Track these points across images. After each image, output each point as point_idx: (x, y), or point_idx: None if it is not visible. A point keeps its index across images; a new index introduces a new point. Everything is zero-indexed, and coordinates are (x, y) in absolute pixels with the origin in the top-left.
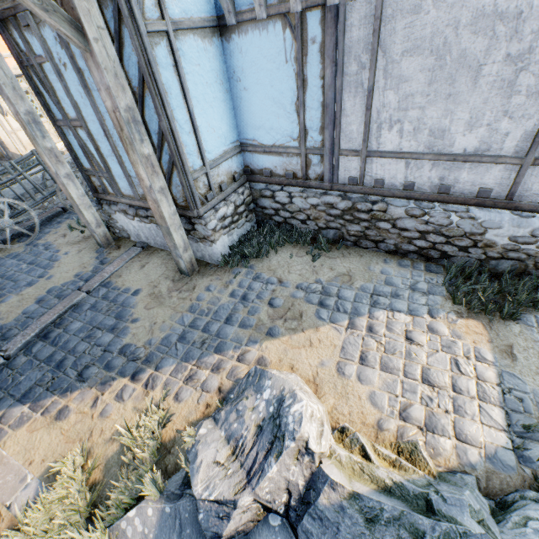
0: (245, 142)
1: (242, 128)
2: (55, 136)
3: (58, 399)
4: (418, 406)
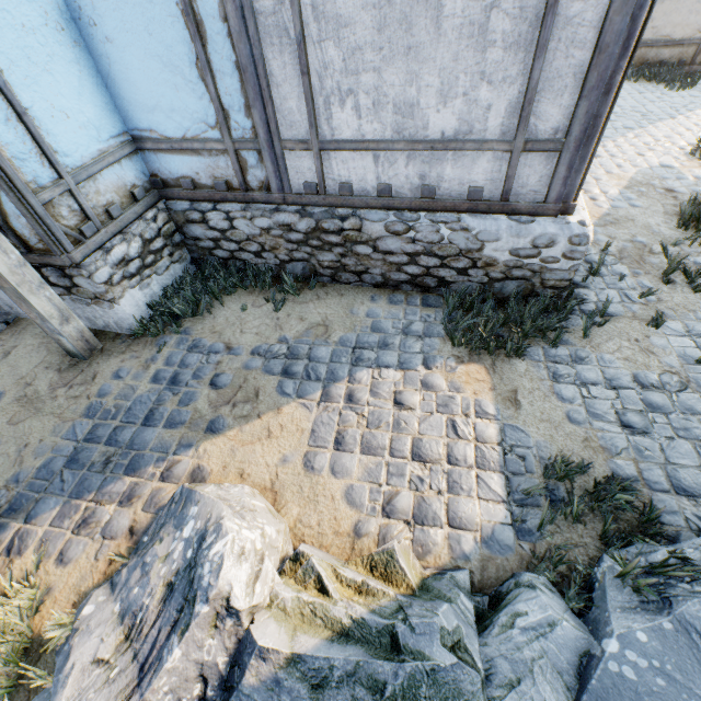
0: (139, 135)
1: (127, 110)
2: None
3: None
4: (407, 493)
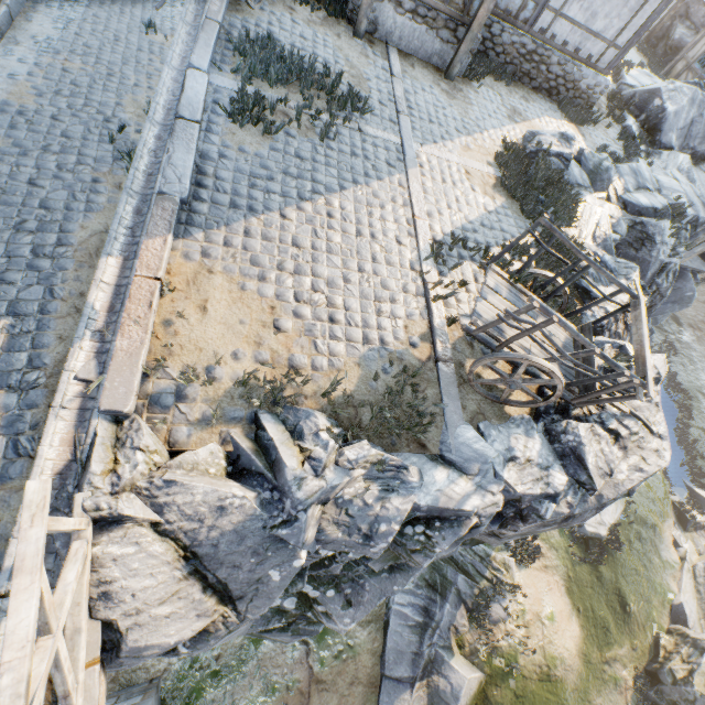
0: None
1: None
2: None
3: (460, 140)
4: None
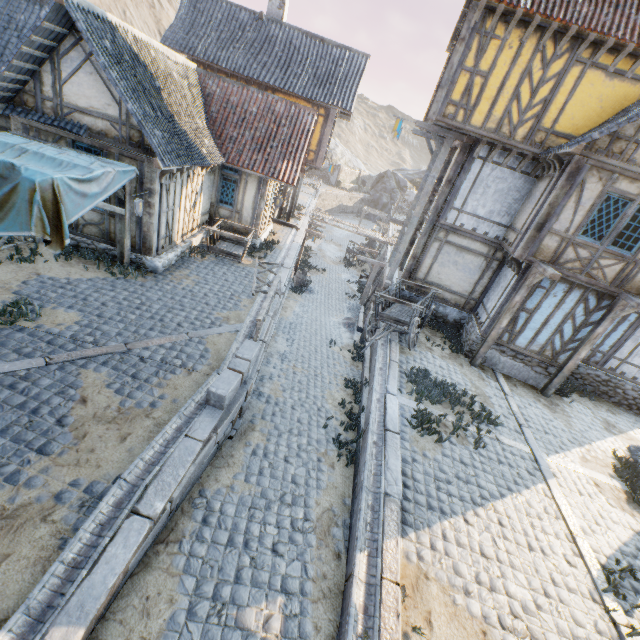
0: None
1: None
2: (267, 222)
3: (576, 450)
4: None
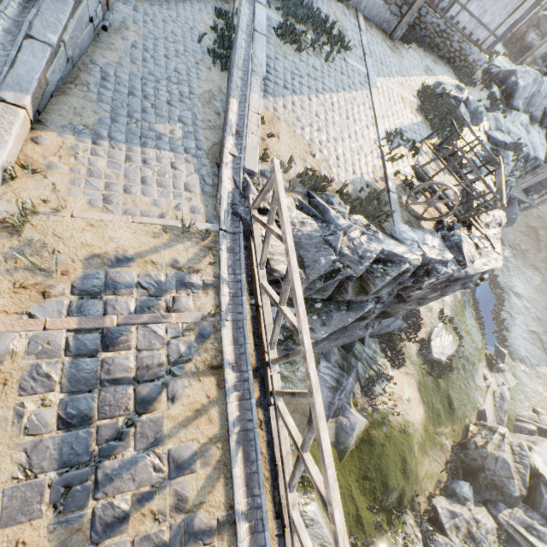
0: None
1: None
2: None
3: (398, 79)
4: None
